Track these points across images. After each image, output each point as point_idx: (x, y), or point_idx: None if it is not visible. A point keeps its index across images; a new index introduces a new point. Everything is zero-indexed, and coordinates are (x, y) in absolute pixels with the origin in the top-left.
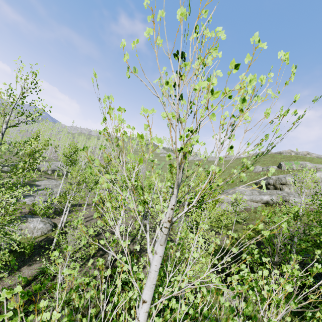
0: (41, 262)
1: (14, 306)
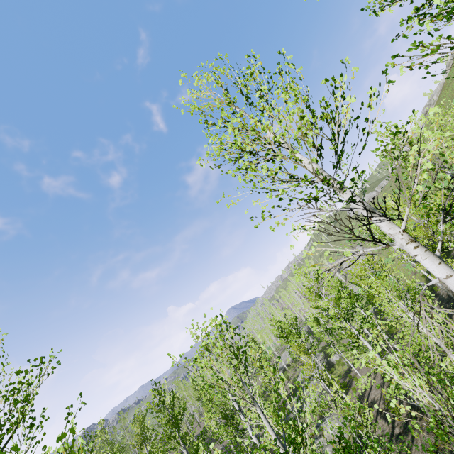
0: None
1: None
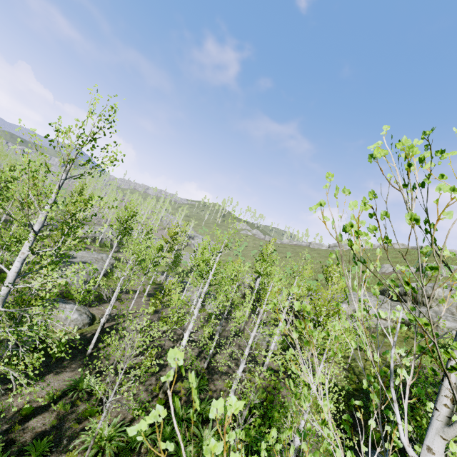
0: (72, 370)
1: (33, 434)
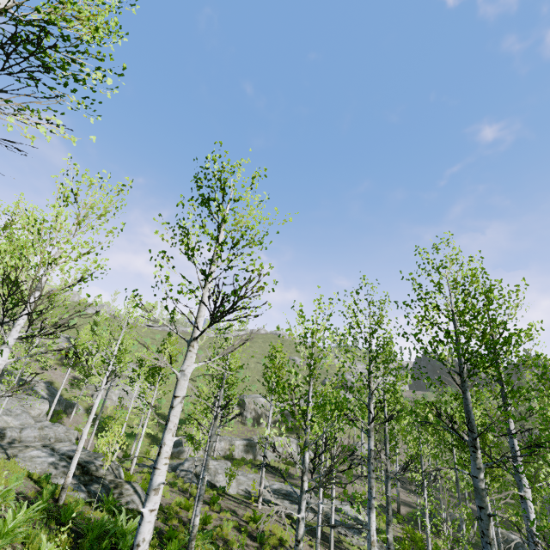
0: None
1: None
